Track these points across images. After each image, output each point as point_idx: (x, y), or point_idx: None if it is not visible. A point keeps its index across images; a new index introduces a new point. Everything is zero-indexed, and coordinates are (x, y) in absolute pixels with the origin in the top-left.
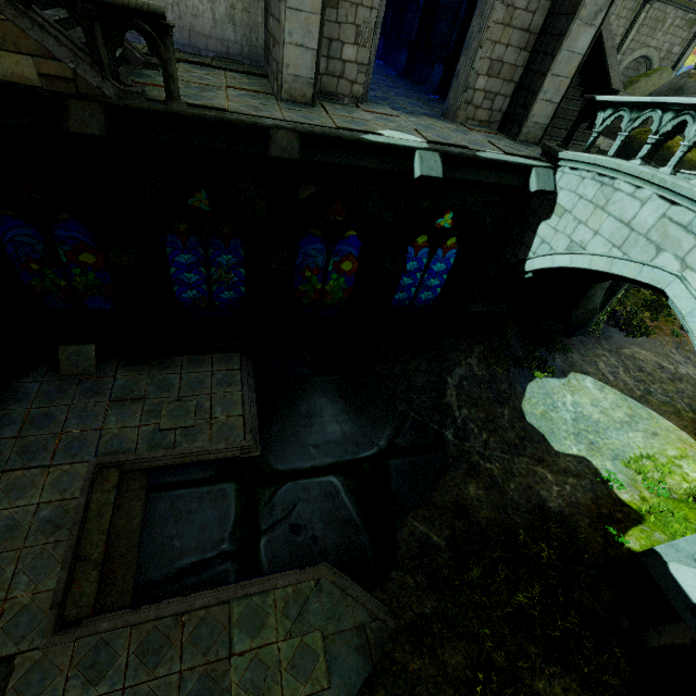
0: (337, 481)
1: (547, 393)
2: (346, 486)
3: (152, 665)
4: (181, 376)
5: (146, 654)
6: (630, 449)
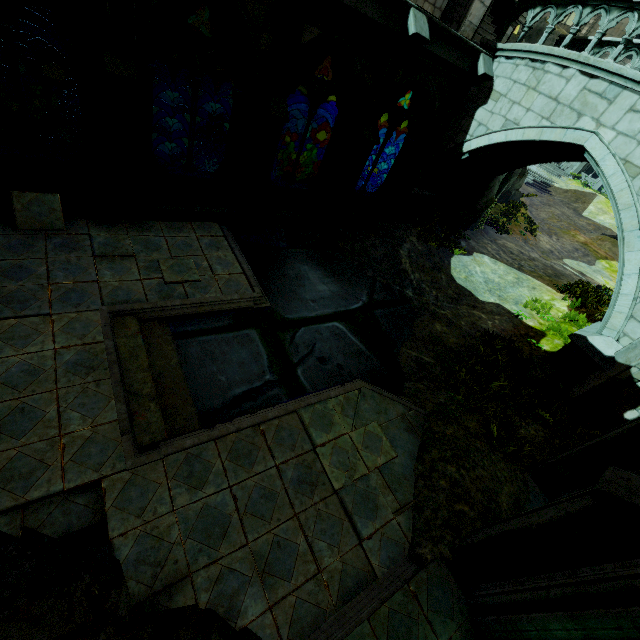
0: (341, 325)
1: (464, 265)
2: (349, 329)
3: (248, 465)
4: (165, 239)
5: (238, 458)
6: (523, 298)
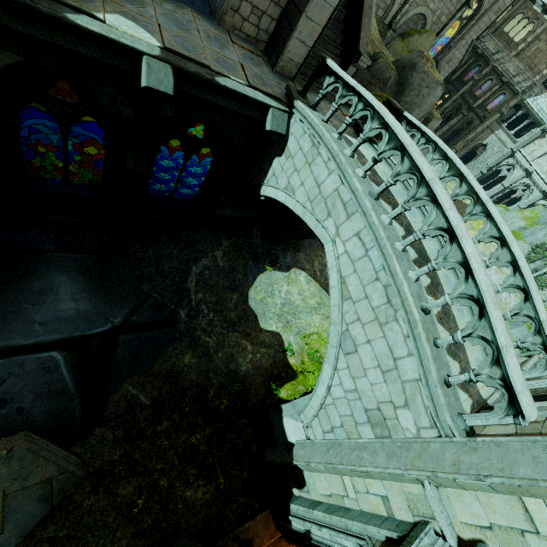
0: (60, 356)
1: (271, 283)
2: (68, 360)
3: None
4: None
5: None
6: (309, 327)
